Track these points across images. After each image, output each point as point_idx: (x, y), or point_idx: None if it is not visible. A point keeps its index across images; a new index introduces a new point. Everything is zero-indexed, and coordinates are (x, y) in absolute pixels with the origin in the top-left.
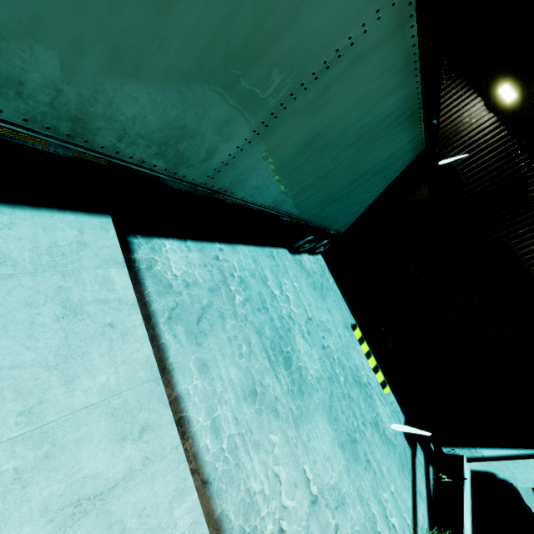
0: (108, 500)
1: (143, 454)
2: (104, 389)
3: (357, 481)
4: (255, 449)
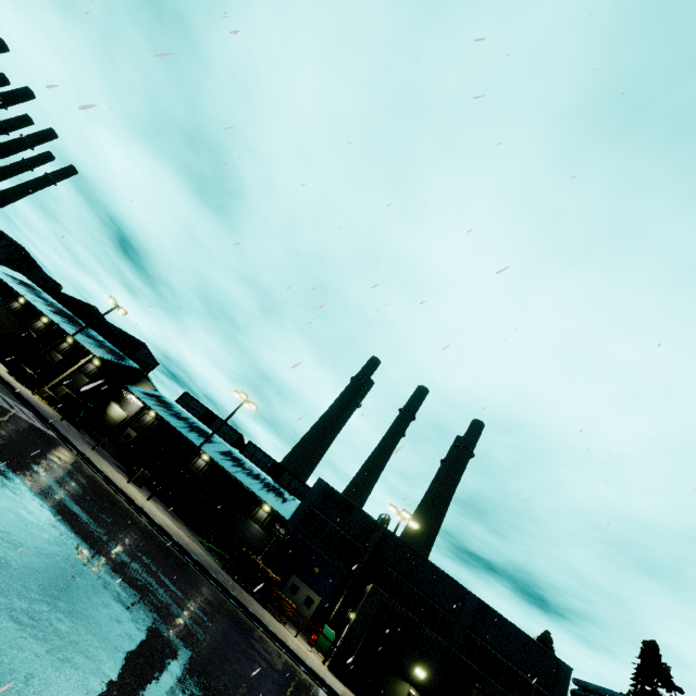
0: None
1: None
2: None
3: None
4: None
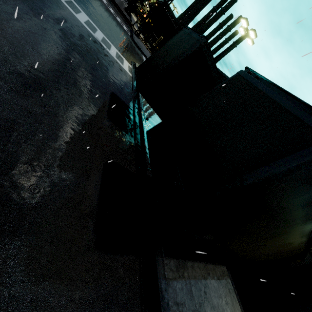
0: None
1: None
2: None
3: None
4: None
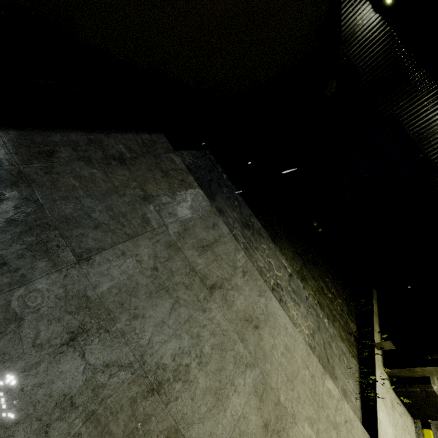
0: (212, 248)
1: (217, 234)
2: (192, 207)
3: (310, 271)
4: (257, 250)
